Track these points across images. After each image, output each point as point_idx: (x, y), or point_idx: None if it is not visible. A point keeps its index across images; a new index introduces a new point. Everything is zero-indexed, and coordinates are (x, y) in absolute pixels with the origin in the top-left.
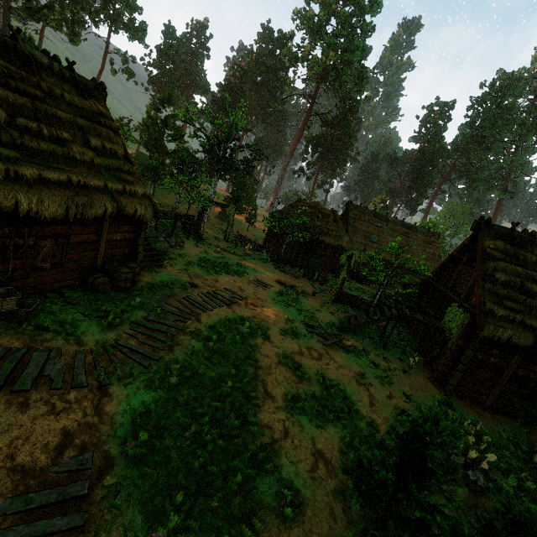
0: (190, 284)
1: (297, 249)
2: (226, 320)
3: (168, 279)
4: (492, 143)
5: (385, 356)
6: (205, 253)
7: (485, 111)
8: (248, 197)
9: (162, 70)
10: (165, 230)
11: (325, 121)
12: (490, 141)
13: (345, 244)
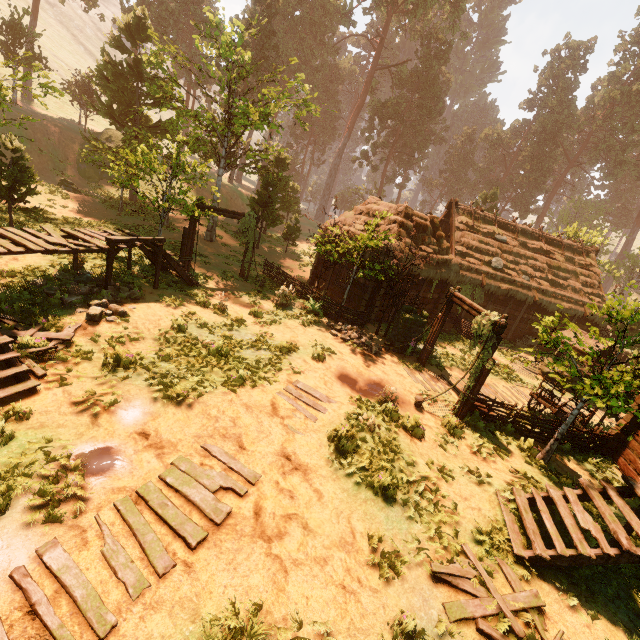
0: (95, 454)
1: (371, 291)
2: None
3: (15, 455)
4: None
5: None
6: (185, 321)
7: None
8: (286, 199)
9: None
10: (103, 271)
11: (398, 77)
12: None
13: (452, 277)
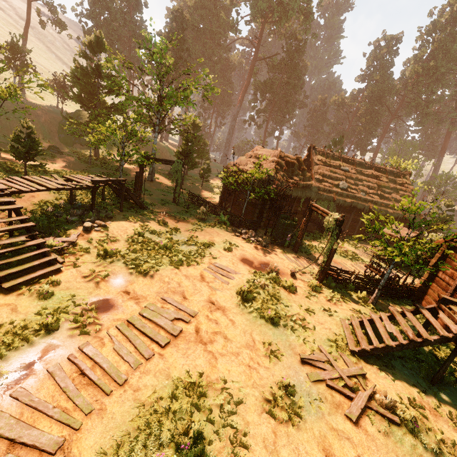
0: (101, 302)
1: (260, 207)
2: (151, 410)
3: (56, 303)
4: (443, 74)
5: (447, 407)
6: (142, 230)
7: (436, 40)
8: (200, 150)
9: (96, 19)
10: (87, 201)
11: (271, 65)
12: (441, 72)
13: (313, 195)
